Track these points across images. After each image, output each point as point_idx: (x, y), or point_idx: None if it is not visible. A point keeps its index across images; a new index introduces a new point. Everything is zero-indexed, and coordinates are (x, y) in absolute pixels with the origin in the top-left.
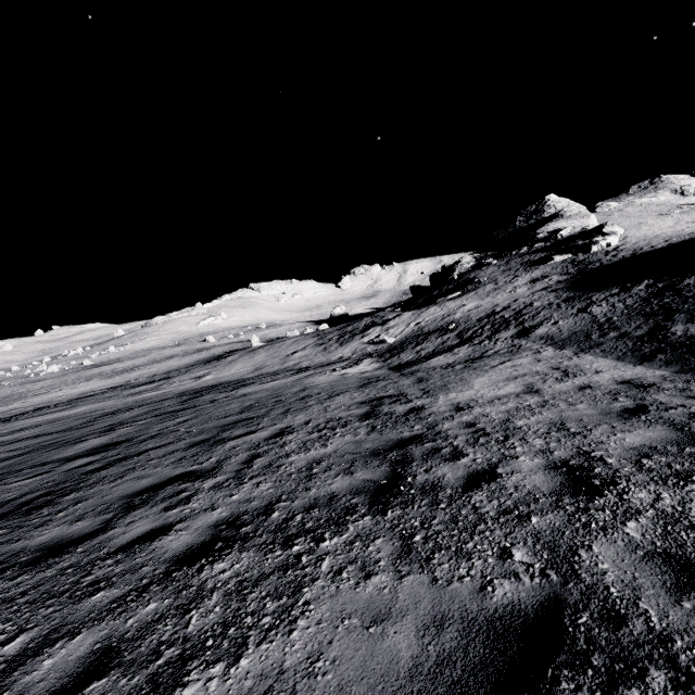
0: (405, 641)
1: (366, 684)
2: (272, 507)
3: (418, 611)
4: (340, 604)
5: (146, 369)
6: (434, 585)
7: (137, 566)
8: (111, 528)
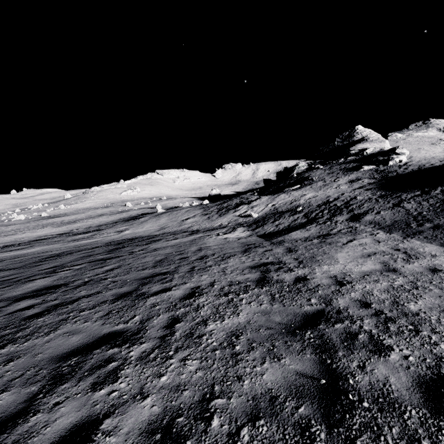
0: None
1: None
2: (207, 406)
3: None
4: None
5: (84, 222)
6: None
7: None
8: (33, 412)
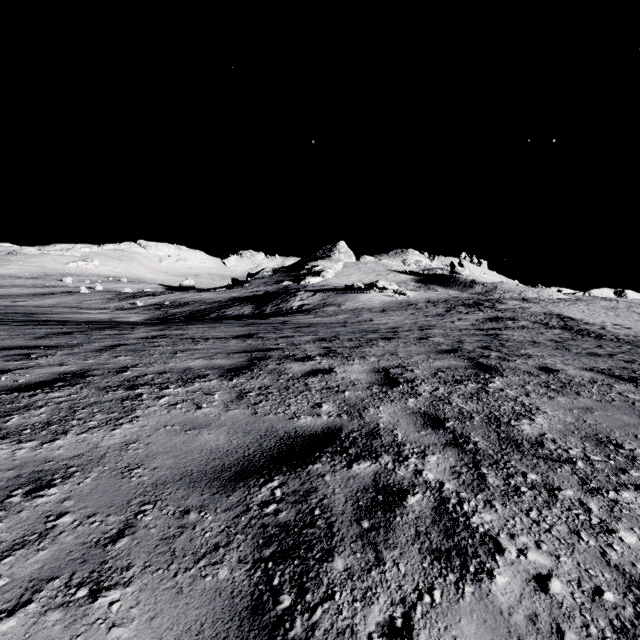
0: None
1: None
2: None
3: None
4: None
5: None
6: None
7: None
8: None
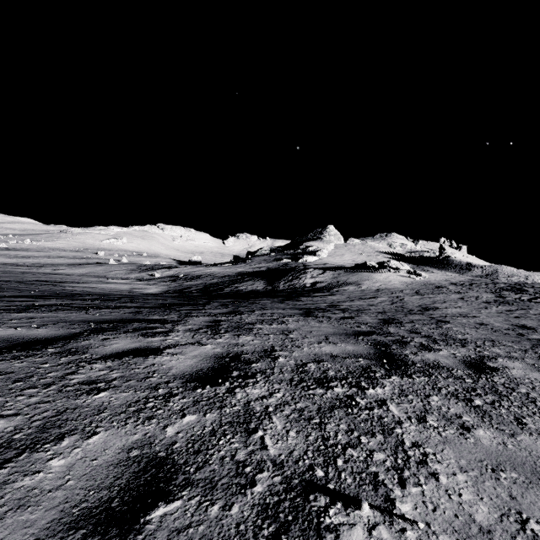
0: None
1: None
2: None
3: None
4: None
5: (37, 259)
6: None
7: None
8: None
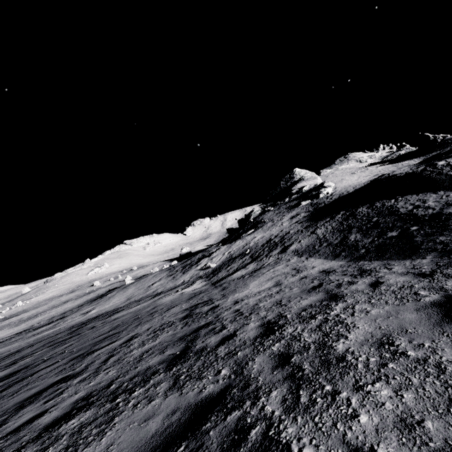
0: (156, 424)
1: (130, 447)
2: (112, 383)
3: (167, 410)
4: (131, 419)
5: (46, 314)
6: (180, 396)
7: (20, 437)
8: (5, 423)
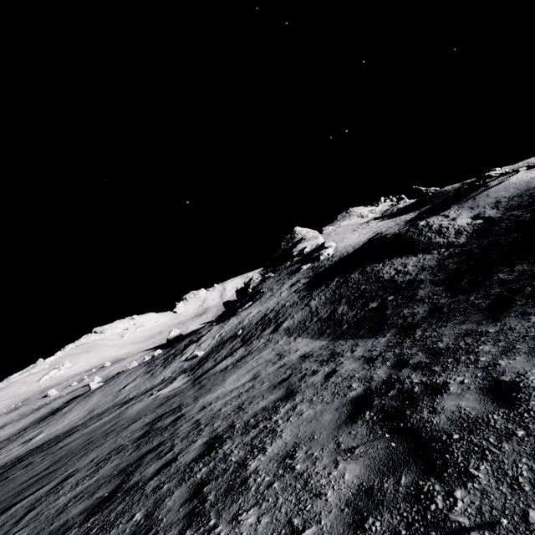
0: None
1: None
2: None
3: None
4: None
5: None
6: None
7: None
8: None
